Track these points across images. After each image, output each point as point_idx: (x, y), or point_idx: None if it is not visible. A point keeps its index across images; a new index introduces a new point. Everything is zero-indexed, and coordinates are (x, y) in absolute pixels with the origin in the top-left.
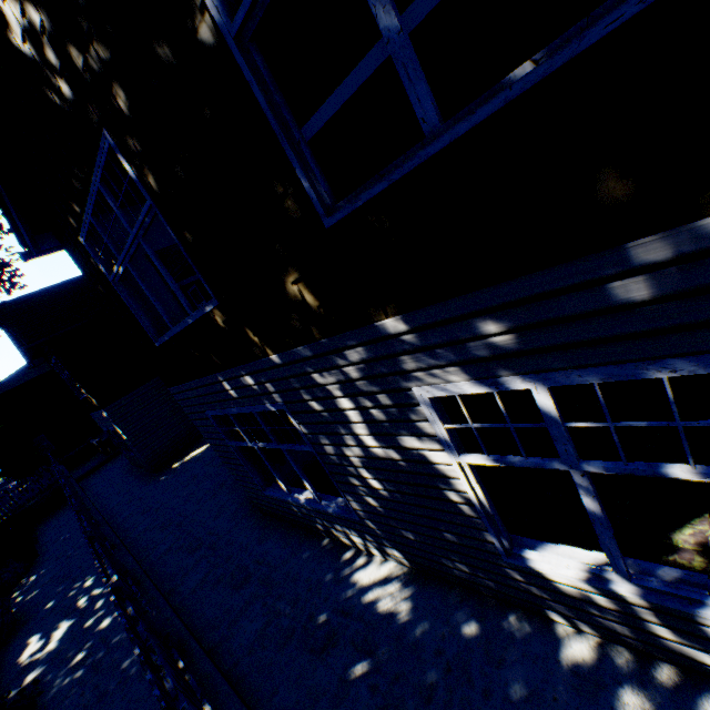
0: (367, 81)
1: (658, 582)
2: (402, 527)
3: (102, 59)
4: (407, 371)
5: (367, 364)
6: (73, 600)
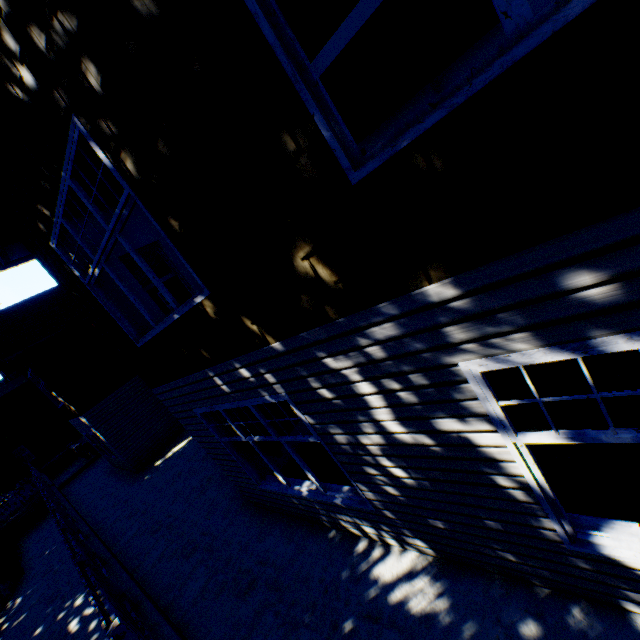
0: (323, 75)
1: None
2: (428, 516)
3: (68, 31)
4: (452, 343)
5: (397, 341)
6: (64, 623)
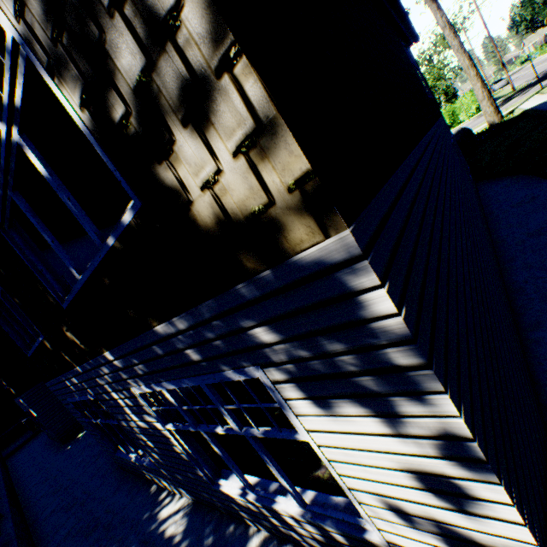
0: None
1: (263, 490)
2: (174, 471)
3: None
4: (125, 379)
5: (111, 374)
6: None
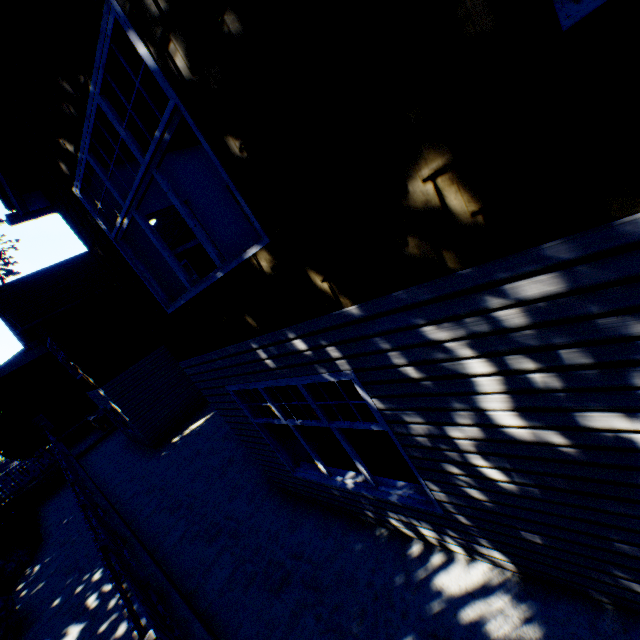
0: None
1: None
2: (523, 528)
3: None
4: None
5: (556, 300)
6: (82, 598)
